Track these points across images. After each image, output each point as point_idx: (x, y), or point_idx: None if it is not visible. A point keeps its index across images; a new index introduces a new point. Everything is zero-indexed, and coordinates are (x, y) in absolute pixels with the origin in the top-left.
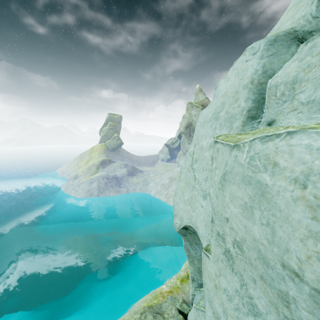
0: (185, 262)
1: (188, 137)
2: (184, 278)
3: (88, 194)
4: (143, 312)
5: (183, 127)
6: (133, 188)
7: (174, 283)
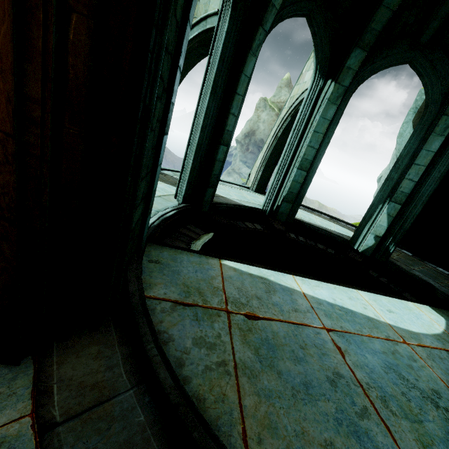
0: None
1: (243, 151)
2: None
3: None
4: None
5: (242, 133)
6: None
7: None
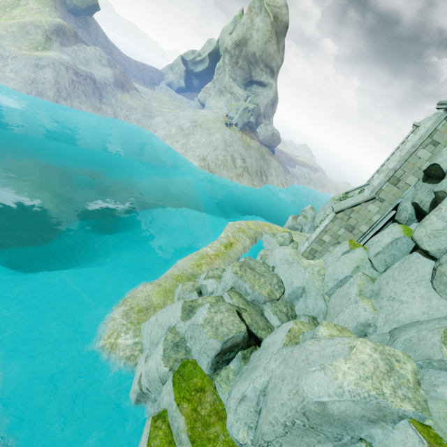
0: (222, 230)
1: (232, 65)
2: (227, 245)
3: (32, 88)
4: (240, 265)
5: (233, 41)
6: (125, 113)
7: (219, 248)
